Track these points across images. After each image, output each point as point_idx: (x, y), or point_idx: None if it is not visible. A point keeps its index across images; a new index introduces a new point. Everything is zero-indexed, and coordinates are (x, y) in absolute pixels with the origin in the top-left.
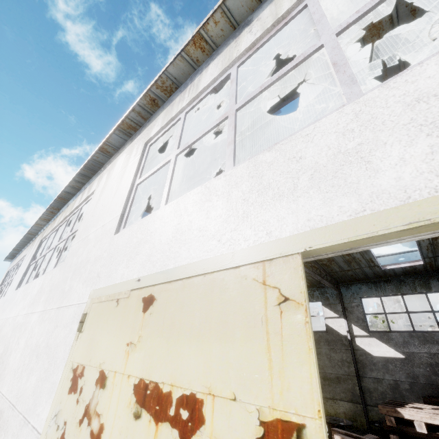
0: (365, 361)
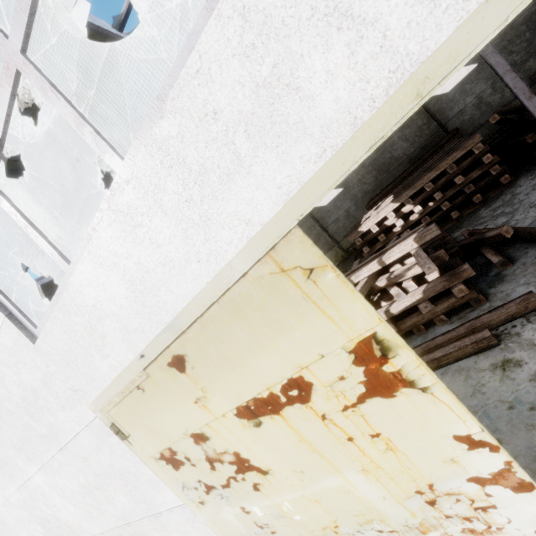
0: (323, 214)
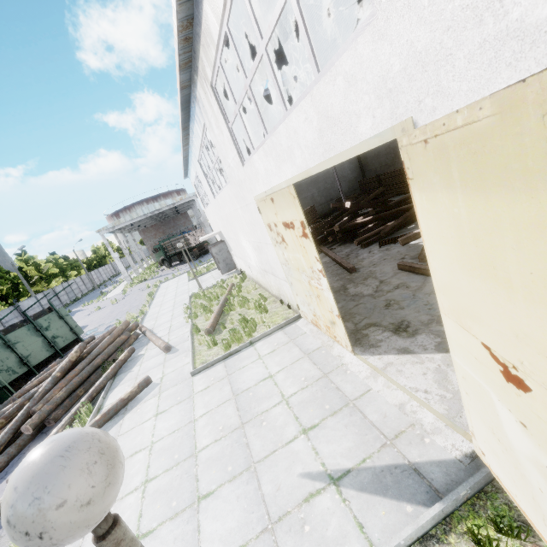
0: None
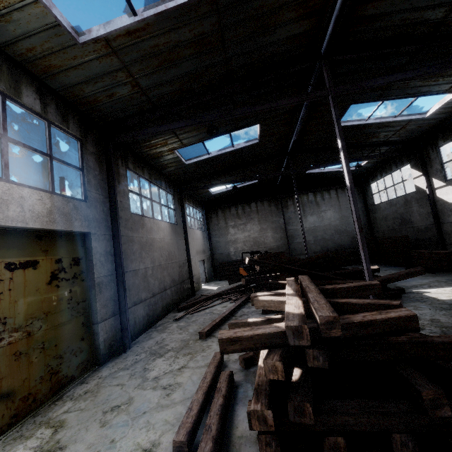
0: None
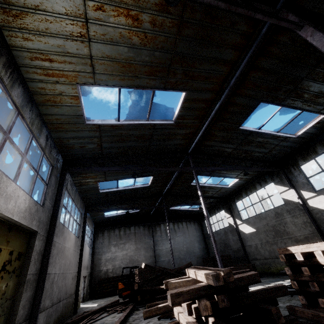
0: (322, 217)
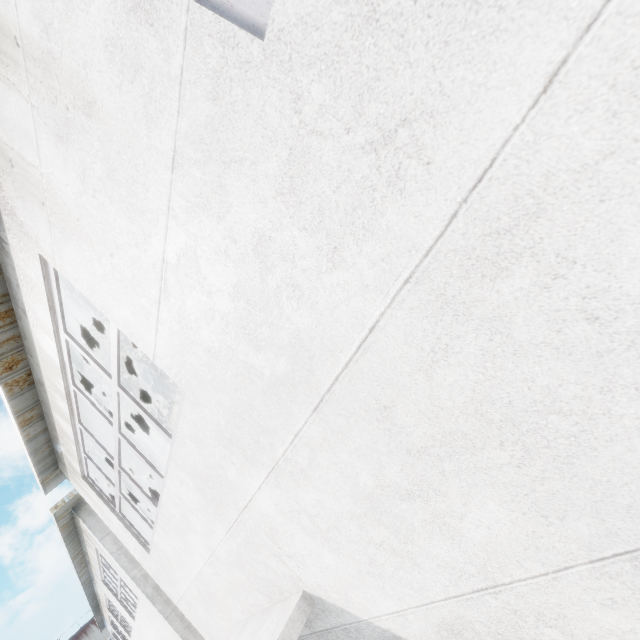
0: None
